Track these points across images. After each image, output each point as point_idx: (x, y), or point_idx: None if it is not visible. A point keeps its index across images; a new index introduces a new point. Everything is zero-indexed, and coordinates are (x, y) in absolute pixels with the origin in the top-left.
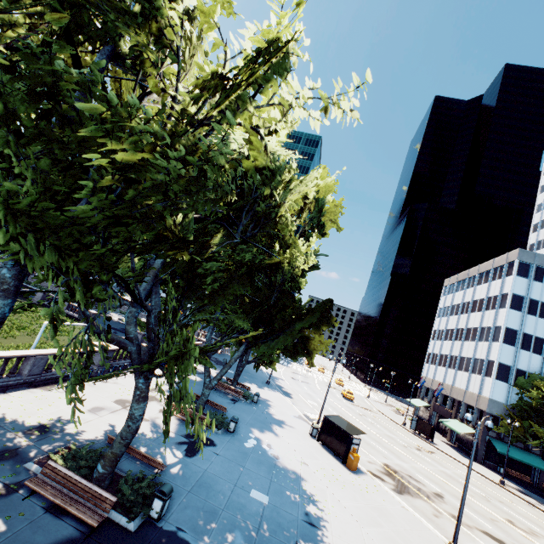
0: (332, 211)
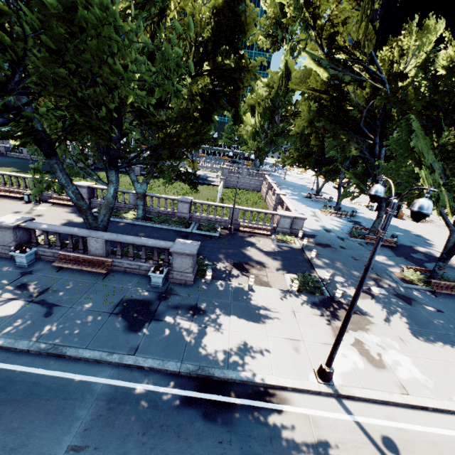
0: None
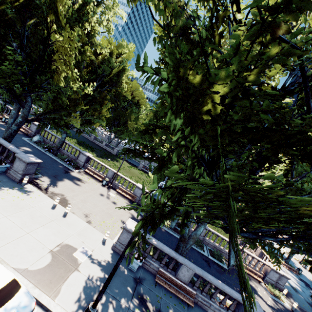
0: None
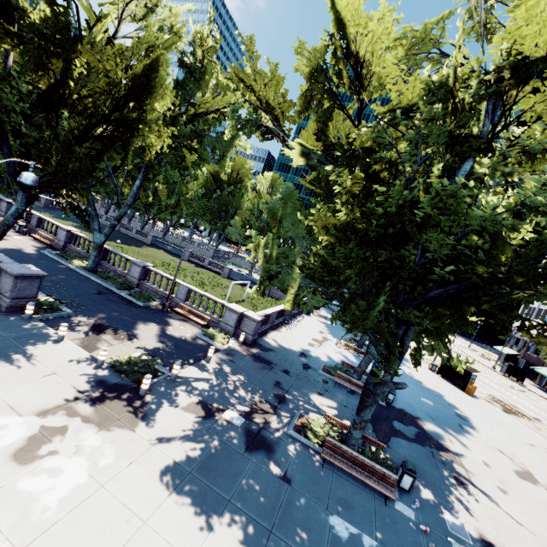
0: None
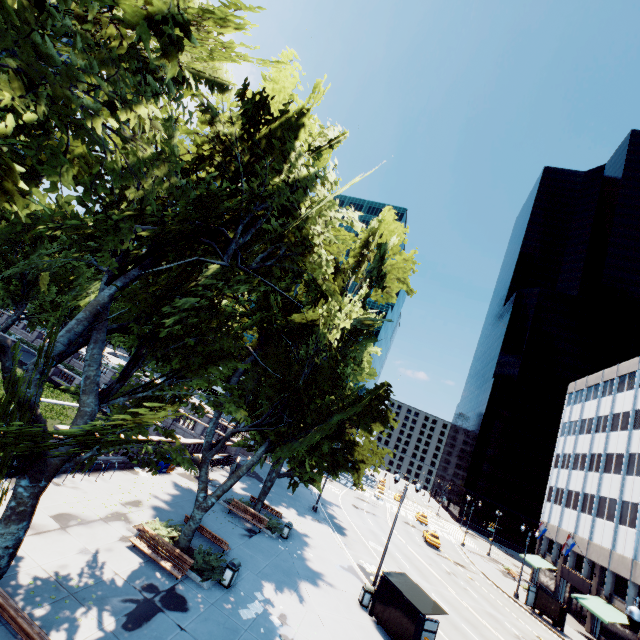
0: (401, 265)
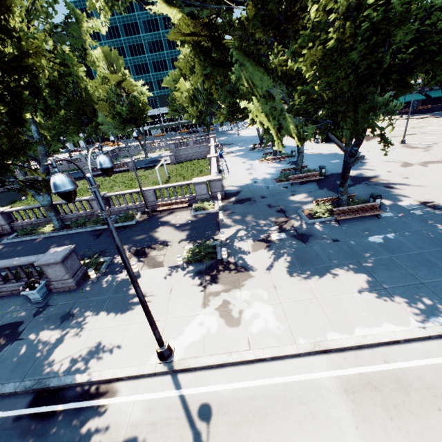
0: None
